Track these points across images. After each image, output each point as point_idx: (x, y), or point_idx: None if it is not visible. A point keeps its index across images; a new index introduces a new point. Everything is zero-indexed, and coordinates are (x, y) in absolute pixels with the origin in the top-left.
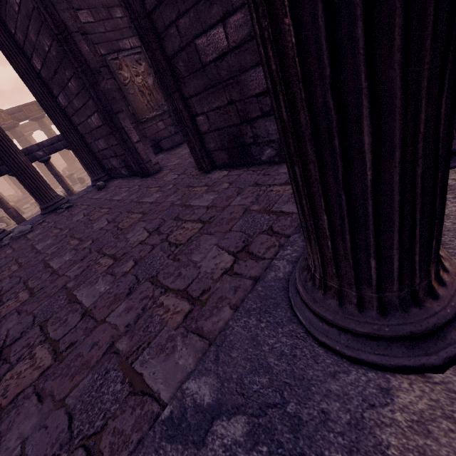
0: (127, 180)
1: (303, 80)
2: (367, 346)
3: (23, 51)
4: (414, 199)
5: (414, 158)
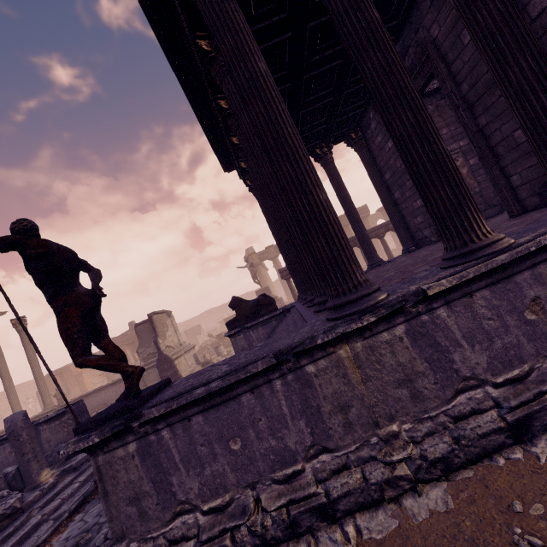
0: (436, 243)
1: (533, 141)
2: None
3: (379, 172)
4: None
5: None
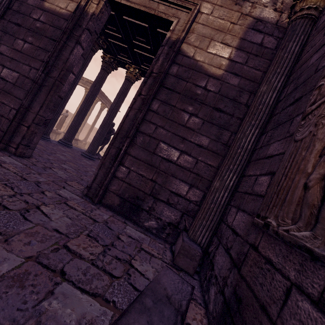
0: None
1: None
2: None
3: None
4: None
5: None
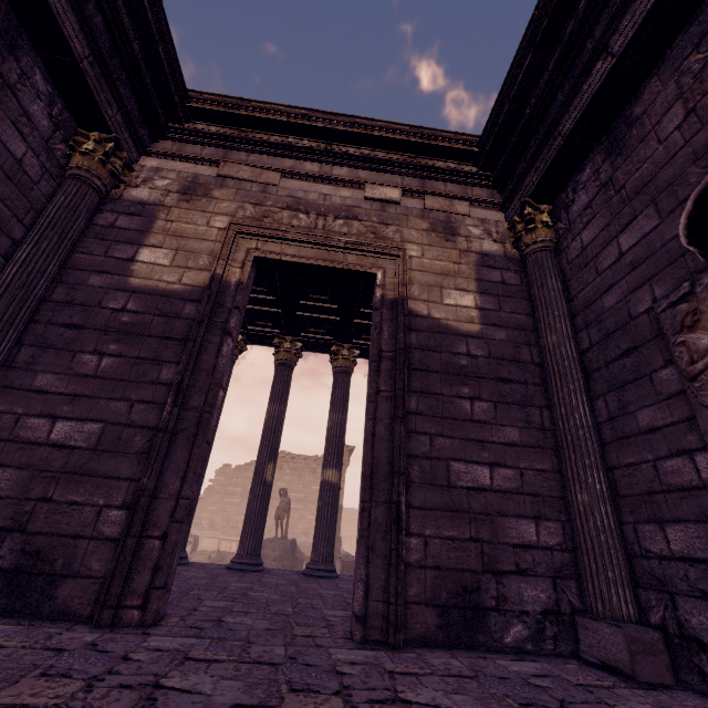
0: None
1: None
2: None
3: None
4: None
5: None
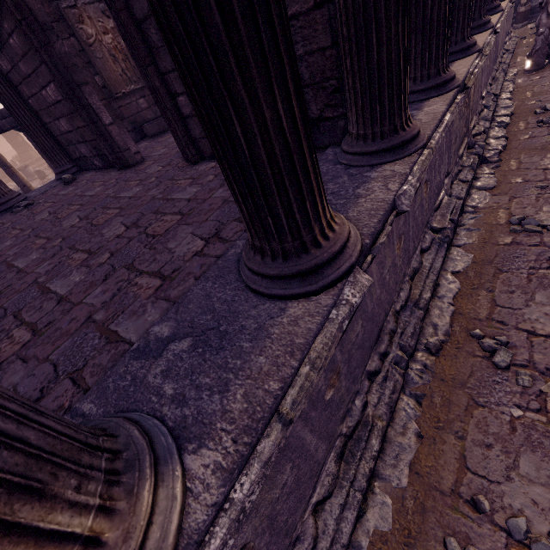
0: (101, 173)
1: (194, 87)
2: (277, 285)
3: None
4: (280, 171)
5: (271, 143)
